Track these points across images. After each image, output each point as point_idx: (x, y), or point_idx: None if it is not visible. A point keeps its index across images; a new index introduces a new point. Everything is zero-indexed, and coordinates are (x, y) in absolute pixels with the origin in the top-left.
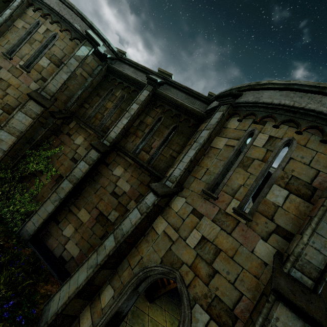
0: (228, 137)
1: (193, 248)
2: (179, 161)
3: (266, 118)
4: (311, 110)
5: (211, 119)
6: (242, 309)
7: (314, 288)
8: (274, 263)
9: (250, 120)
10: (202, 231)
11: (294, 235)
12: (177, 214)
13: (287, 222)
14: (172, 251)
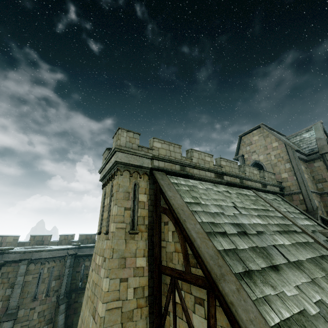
0: (32, 274)
1: (37, 318)
2: (12, 298)
3: (45, 261)
4: (57, 256)
5: (20, 269)
6: (53, 315)
7: (64, 296)
8: (57, 299)
9: (39, 264)
10: (37, 311)
11: (59, 289)
12: (24, 316)
13: (57, 287)
14: (30, 326)
